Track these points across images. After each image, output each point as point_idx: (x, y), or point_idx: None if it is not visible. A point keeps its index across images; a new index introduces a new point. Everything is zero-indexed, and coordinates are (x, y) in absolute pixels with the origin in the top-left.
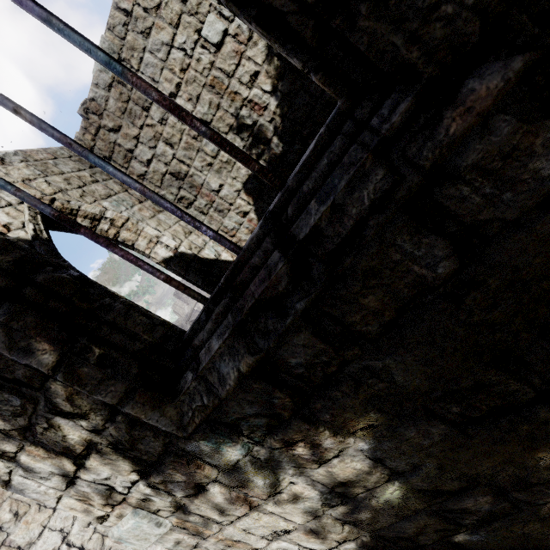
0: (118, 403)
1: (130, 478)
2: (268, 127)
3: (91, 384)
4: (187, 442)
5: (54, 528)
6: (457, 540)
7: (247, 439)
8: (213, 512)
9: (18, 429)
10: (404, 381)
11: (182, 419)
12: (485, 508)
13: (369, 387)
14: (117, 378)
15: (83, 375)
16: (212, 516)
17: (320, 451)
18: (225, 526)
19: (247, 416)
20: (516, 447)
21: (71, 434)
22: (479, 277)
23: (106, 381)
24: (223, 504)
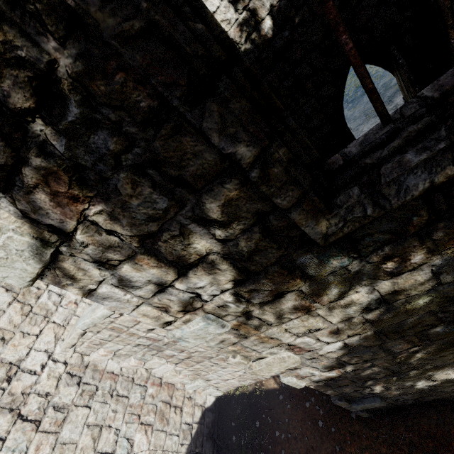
0: (290, 208)
1: (223, 287)
2: (265, 3)
3: (275, 186)
4: (304, 254)
5: (39, 349)
6: (430, 332)
7: (357, 253)
8: (273, 316)
9: (143, 235)
10: None
11: (328, 230)
12: None
13: None
14: (295, 184)
15: (272, 175)
16: (270, 319)
17: (404, 265)
18: (274, 327)
19: (377, 232)
20: None
21: (198, 243)
22: None
23: (286, 186)
24: (287, 309)
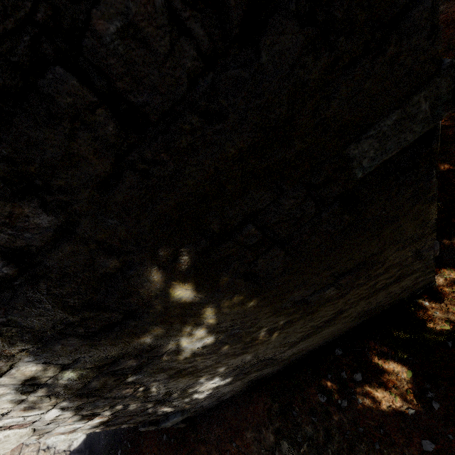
0: None
1: None
2: None
3: None
4: None
5: None
6: (130, 381)
7: None
8: None
9: None
10: (31, 325)
11: None
12: (134, 364)
13: (4, 332)
14: None
15: None
16: None
17: None
18: None
19: None
20: (128, 338)
21: None
22: (40, 273)
23: None
24: None
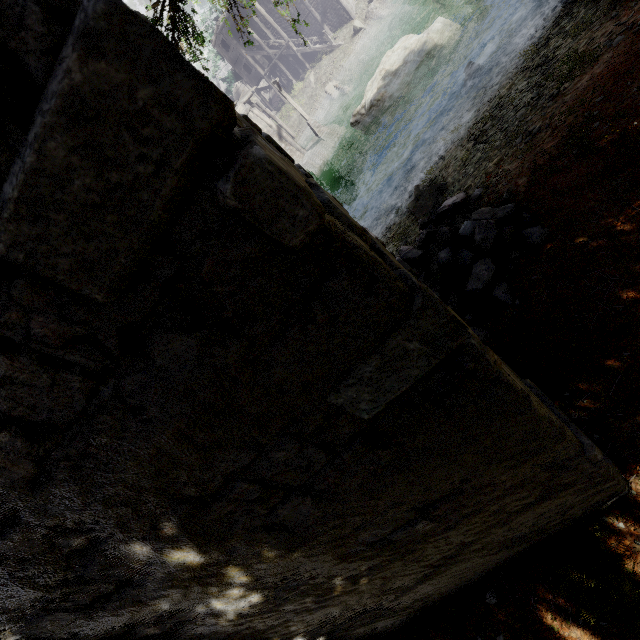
0: None
1: None
2: None
3: None
4: None
5: None
6: None
7: None
8: None
9: None
10: (5, 605)
11: None
12: (158, 632)
13: None
14: None
15: None
16: None
17: None
18: None
19: None
20: (134, 607)
21: None
22: None
23: None
24: None
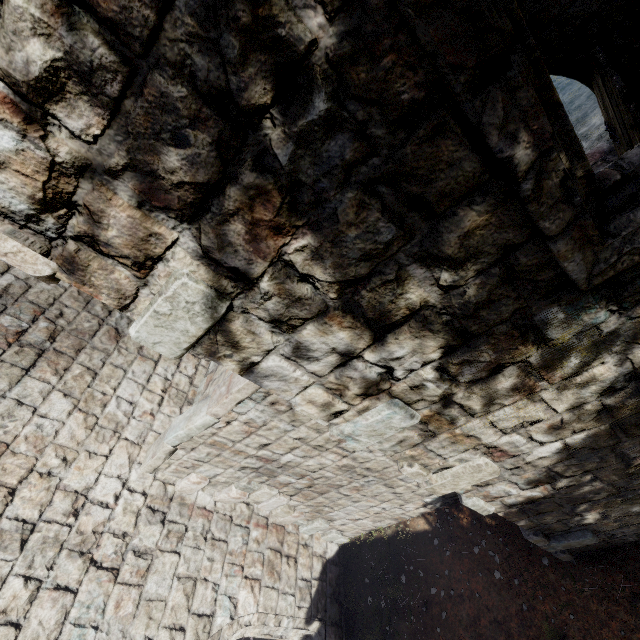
0: (557, 235)
1: (428, 357)
2: None
3: (546, 204)
4: (549, 306)
5: (111, 474)
6: None
7: (619, 304)
8: (481, 401)
9: (347, 281)
10: None
11: (594, 268)
12: None
13: None
14: (567, 203)
15: (545, 190)
16: (475, 406)
17: None
18: (476, 418)
19: None
20: None
21: (414, 292)
22: None
23: (558, 205)
24: (502, 391)
